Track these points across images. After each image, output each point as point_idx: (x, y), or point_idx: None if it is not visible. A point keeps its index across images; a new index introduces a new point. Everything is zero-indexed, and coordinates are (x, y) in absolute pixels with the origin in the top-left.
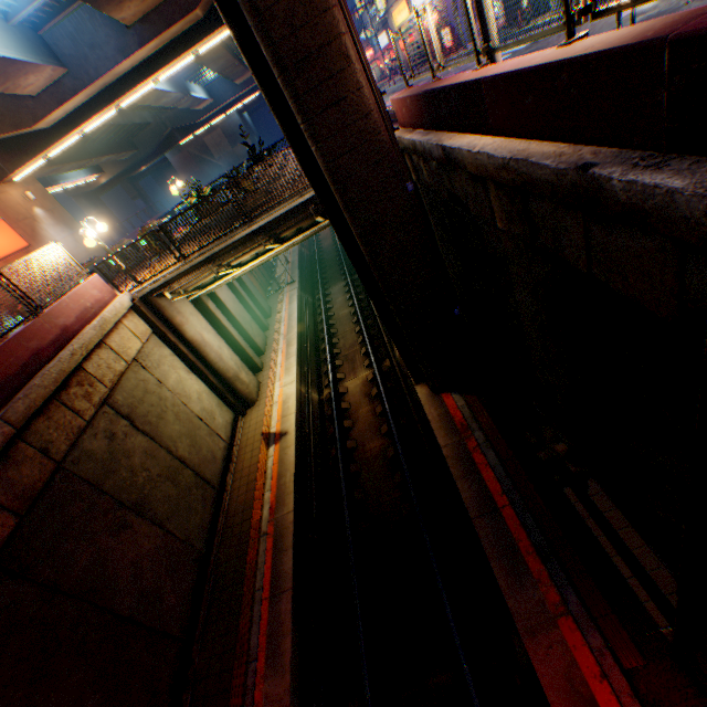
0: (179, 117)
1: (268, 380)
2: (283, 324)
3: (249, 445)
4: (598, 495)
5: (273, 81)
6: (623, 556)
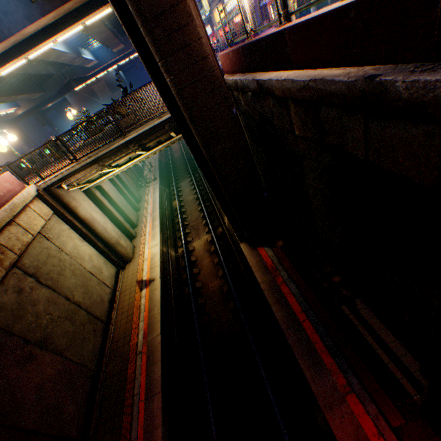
0: (74, 71)
1: (140, 244)
2: (149, 206)
3: (127, 290)
4: (363, 309)
5: (137, 31)
6: (383, 348)
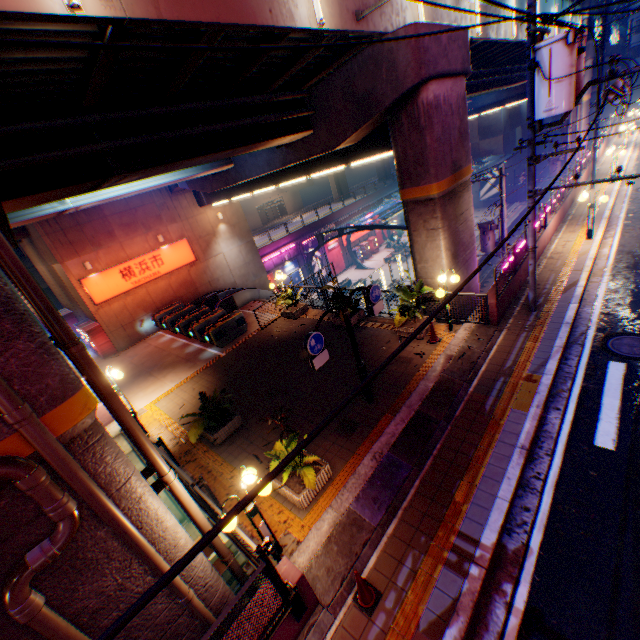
0: None
1: None
2: None
3: None
4: None
5: None
6: None
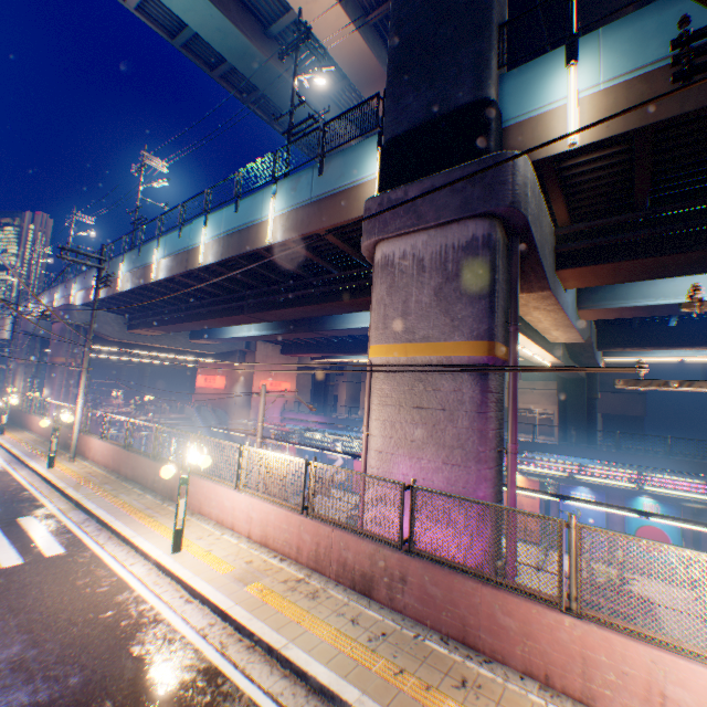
0: None
1: None
2: None
3: None
4: None
5: None
6: None
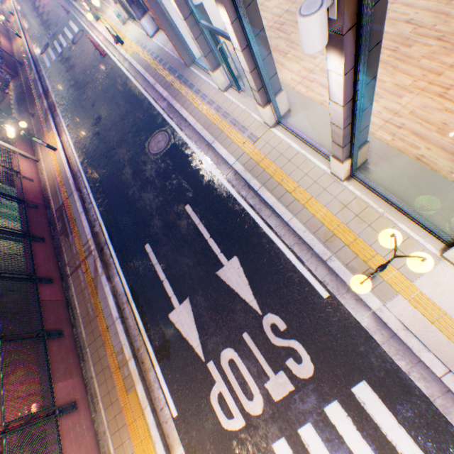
0: None
1: None
2: None
3: None
4: None
5: None
6: None
